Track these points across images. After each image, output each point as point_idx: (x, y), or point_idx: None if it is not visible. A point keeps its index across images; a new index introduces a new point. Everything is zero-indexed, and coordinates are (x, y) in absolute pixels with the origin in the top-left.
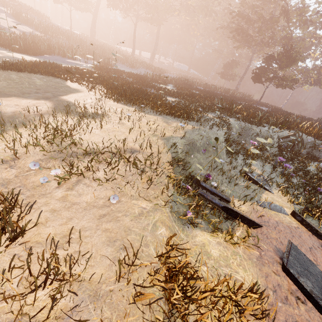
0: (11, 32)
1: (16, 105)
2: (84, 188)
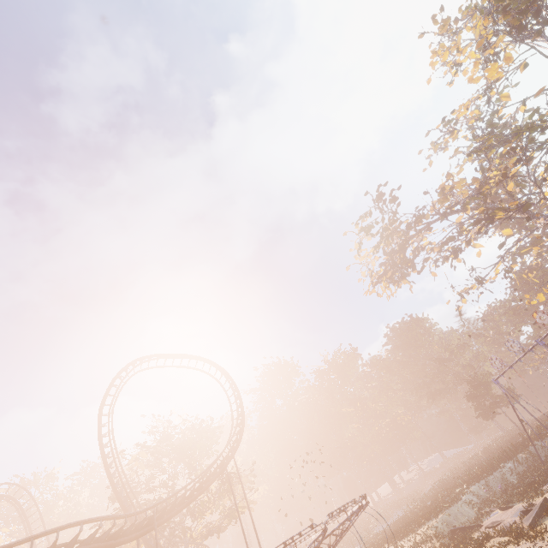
0: None
1: None
2: None
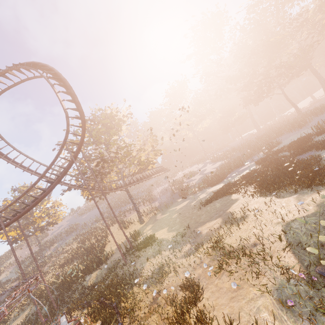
0: (210, 174)
1: (207, 228)
2: (225, 278)
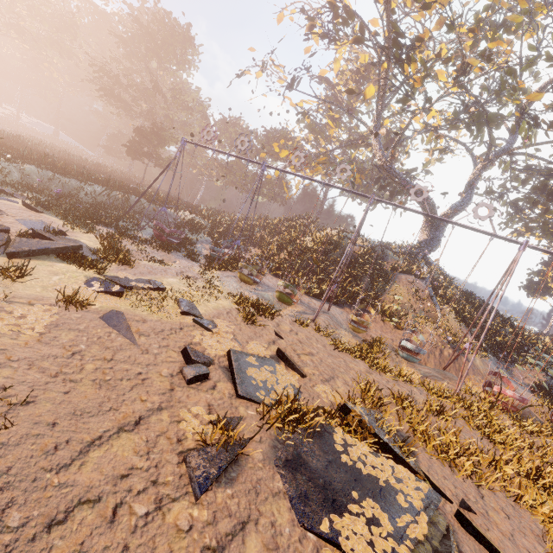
0: None
1: None
2: None
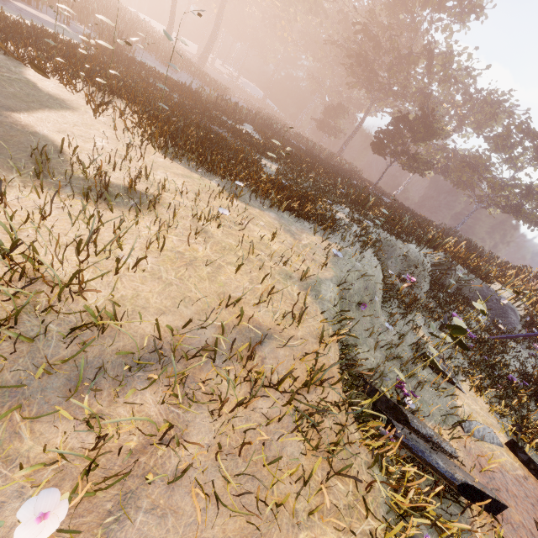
0: None
1: None
2: (152, 530)
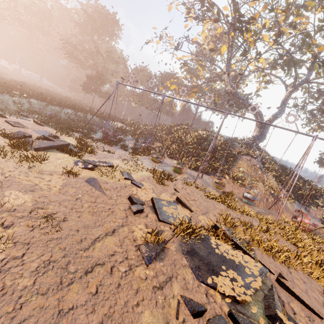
0: None
1: None
2: None
